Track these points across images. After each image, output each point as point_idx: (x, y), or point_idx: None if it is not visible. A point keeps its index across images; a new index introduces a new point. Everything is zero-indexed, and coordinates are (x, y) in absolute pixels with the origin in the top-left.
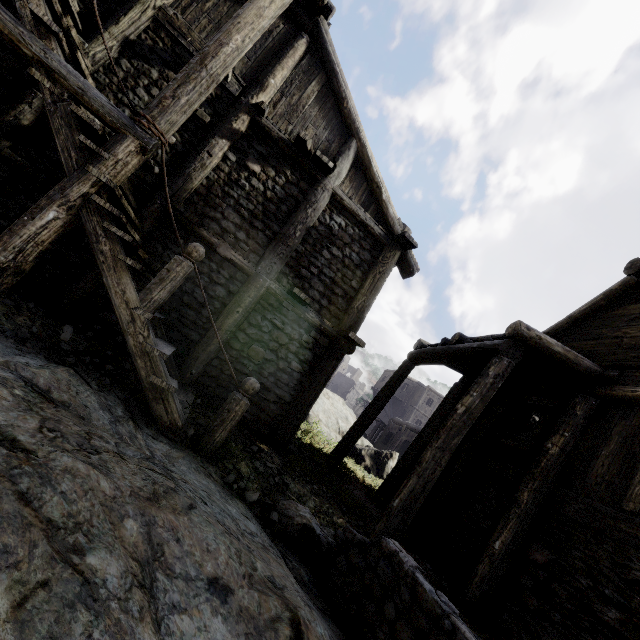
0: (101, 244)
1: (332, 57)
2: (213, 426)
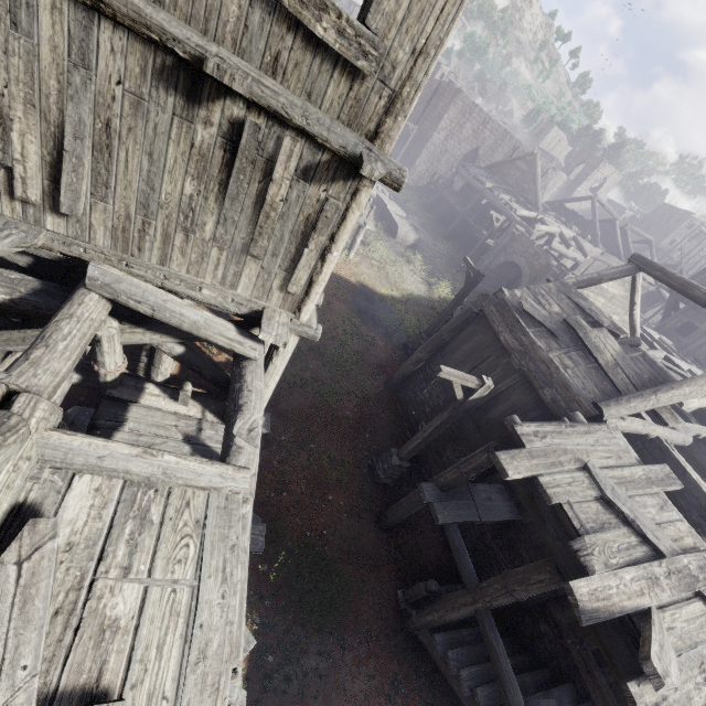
0: None
1: None
2: None
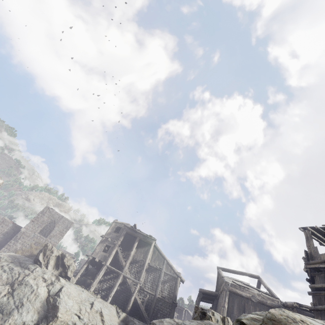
0: (138, 299)
1: (157, 248)
2: None
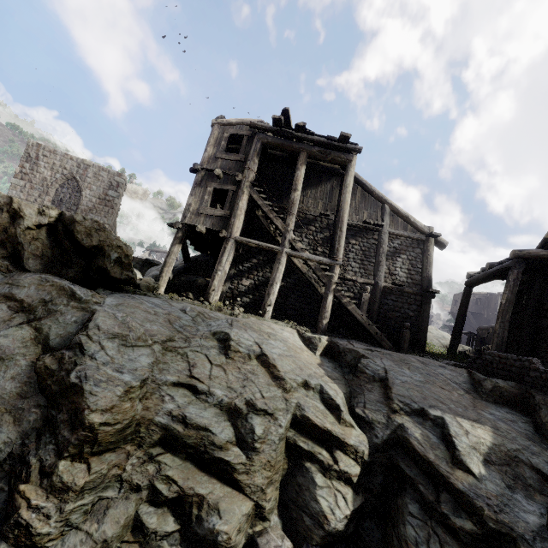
0: (343, 300)
1: (360, 179)
2: (402, 343)
